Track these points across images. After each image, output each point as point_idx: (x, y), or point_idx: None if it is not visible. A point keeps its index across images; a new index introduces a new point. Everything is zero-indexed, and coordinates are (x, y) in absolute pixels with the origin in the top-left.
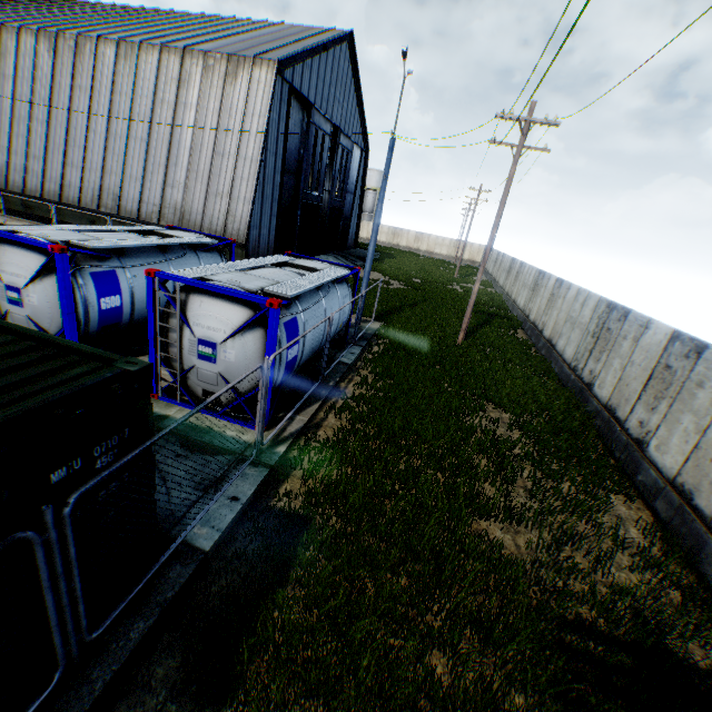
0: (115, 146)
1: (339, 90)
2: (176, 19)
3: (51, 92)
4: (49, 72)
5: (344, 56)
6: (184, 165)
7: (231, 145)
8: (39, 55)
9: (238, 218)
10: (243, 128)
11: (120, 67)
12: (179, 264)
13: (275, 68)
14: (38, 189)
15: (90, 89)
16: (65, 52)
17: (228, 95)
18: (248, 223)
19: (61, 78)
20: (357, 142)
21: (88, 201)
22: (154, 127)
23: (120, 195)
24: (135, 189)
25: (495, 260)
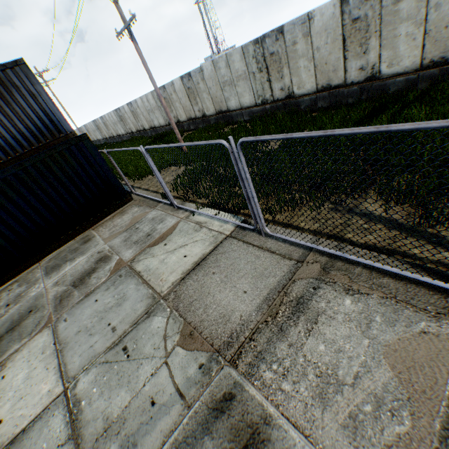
0: None
1: None
2: None
3: None
4: None
5: None
6: None
7: None
8: None
9: None
10: None
11: None
12: None
13: None
14: None
15: None
16: None
17: None
18: None
19: None
20: None
21: None
22: None
23: None
24: None
25: None
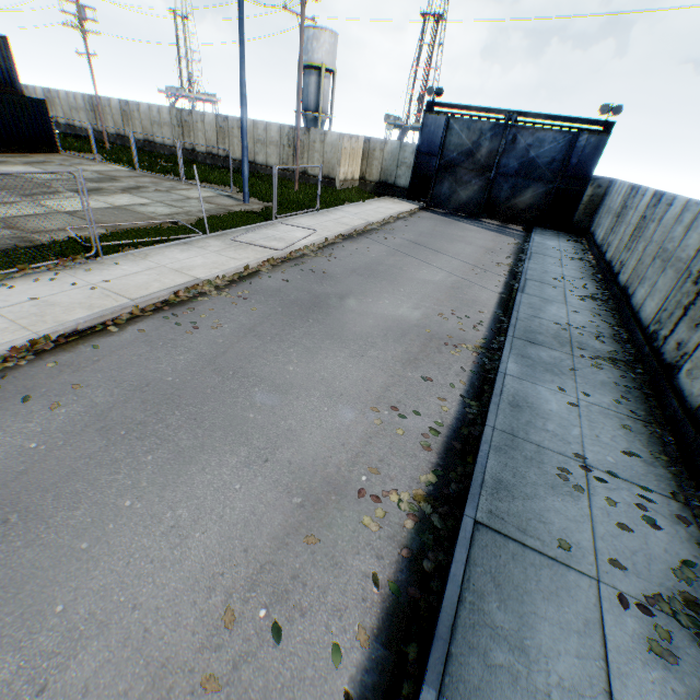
0: None
1: None
2: None
3: None
4: None
5: None
6: None
7: None
8: None
9: None
10: None
11: None
12: None
13: None
14: None
15: None
16: None
17: None
18: None
19: None
20: None
21: None
22: None
23: None
24: None
25: None
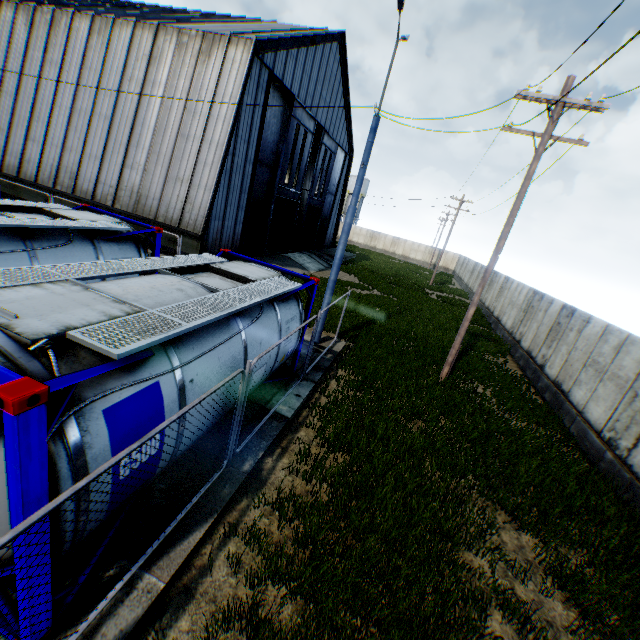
0: (78, 122)
1: (326, 90)
2: (170, 11)
3: (23, 65)
4: (24, 45)
5: (334, 56)
6: (146, 145)
7: (198, 127)
8: (16, 28)
9: (197, 206)
10: (211, 109)
11: (93, 42)
12: (54, 256)
13: (252, 47)
14: None
15: (60, 63)
16: (41, 26)
17: (199, 74)
18: (207, 212)
19: (35, 51)
20: (342, 145)
21: (45, 178)
22: (119, 104)
23: (78, 173)
24: (93, 168)
25: (472, 271)
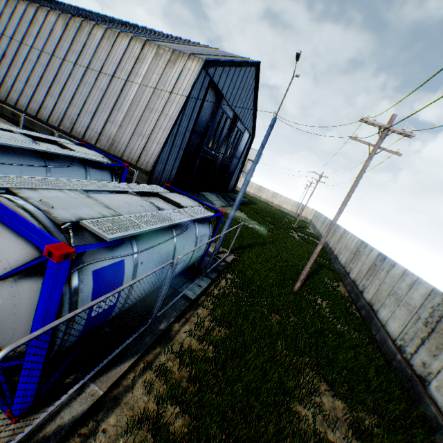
0: (83, 89)
1: (244, 94)
2: (153, 32)
3: (55, 50)
4: (58, 38)
5: (251, 75)
6: (124, 110)
7: (160, 104)
8: (56, 27)
9: (150, 153)
10: (170, 96)
11: (103, 43)
12: (61, 172)
13: (202, 63)
14: (25, 105)
15: (79, 52)
16: (72, 29)
17: (167, 73)
18: (156, 158)
19: (64, 43)
20: (248, 129)
21: (54, 120)
22: (112, 83)
23: (76, 120)
24: (87, 119)
25: (322, 222)
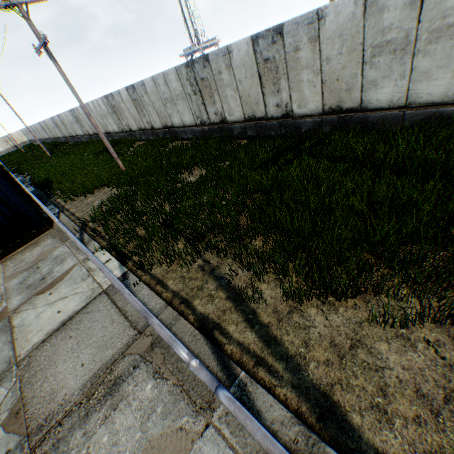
0: None
1: None
2: None
3: None
4: None
5: None
6: None
7: None
8: None
9: None
10: None
11: None
12: None
13: None
14: None
15: None
16: None
17: None
18: None
19: None
20: None
21: None
22: None
23: None
24: None
25: (34, 131)
